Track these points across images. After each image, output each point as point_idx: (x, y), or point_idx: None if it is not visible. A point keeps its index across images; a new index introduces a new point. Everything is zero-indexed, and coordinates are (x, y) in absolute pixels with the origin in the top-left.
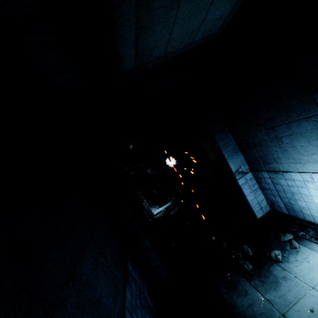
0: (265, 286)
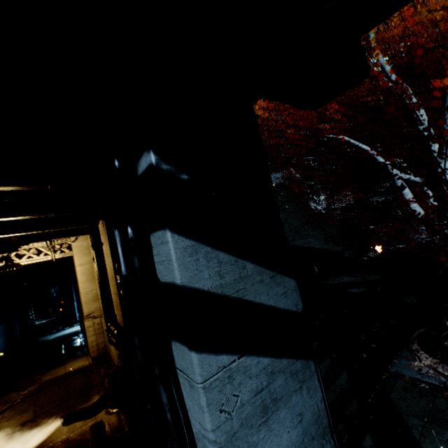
0: (54, 334)
